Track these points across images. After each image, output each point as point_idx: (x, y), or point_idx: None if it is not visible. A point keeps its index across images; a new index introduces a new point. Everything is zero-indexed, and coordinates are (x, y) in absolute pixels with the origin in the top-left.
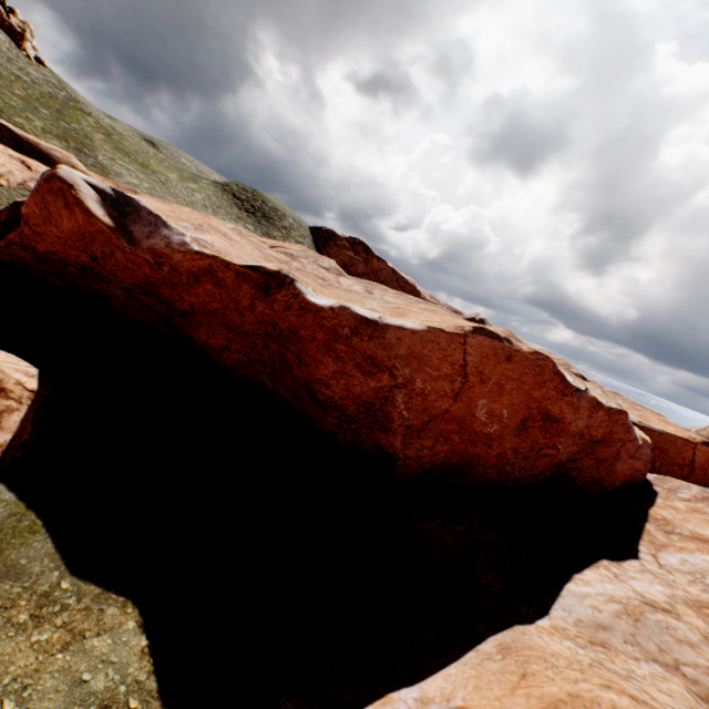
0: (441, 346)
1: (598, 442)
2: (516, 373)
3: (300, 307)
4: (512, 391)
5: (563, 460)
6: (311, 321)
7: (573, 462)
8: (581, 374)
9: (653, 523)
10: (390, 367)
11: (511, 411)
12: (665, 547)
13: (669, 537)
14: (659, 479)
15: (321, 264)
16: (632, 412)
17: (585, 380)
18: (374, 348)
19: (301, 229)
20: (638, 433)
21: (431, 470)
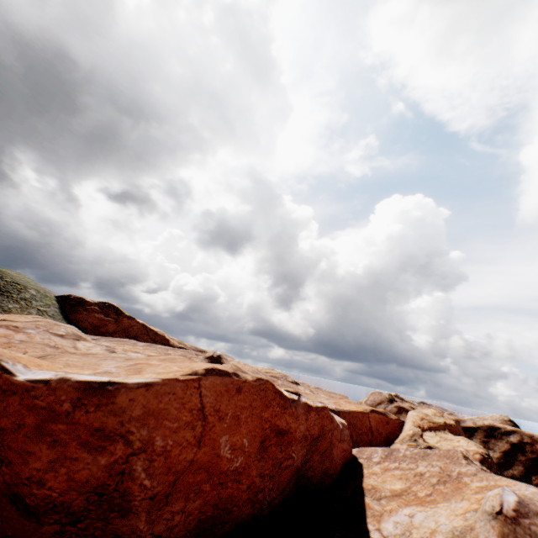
0: (178, 395)
1: (318, 438)
2: (248, 401)
3: (2, 390)
4: (247, 418)
5: (299, 465)
6: (18, 404)
7: (306, 463)
8: (295, 381)
9: (368, 494)
10: (124, 433)
11: (250, 438)
12: (382, 516)
13: (381, 503)
14: (360, 451)
15: (56, 331)
16: (330, 401)
17: (298, 384)
18: (104, 417)
19: (46, 299)
20: (338, 419)
21: (187, 537)
